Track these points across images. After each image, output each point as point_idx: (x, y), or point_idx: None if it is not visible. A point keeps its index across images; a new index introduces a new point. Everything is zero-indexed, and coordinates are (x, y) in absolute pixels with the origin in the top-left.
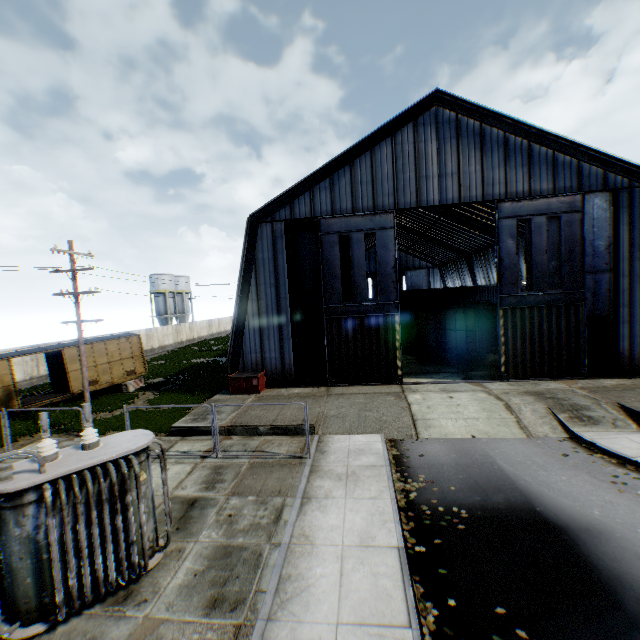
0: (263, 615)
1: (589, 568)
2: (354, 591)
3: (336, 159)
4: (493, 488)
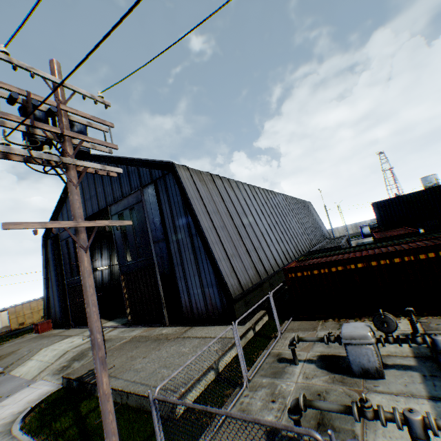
0: None
1: None
2: None
3: (60, 201)
4: None
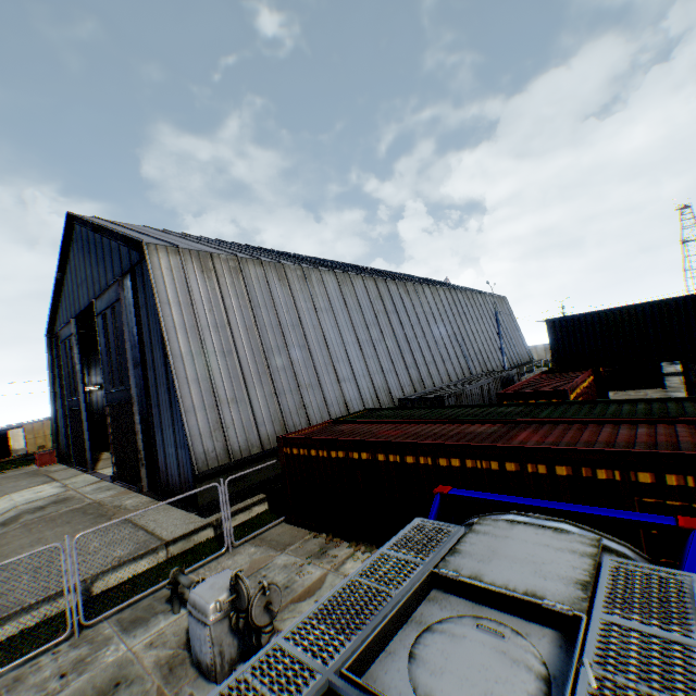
0: None
1: None
2: None
3: (59, 283)
4: None
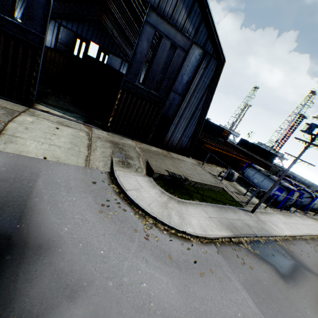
0: None
1: None
2: None
3: None
4: (0, 204)
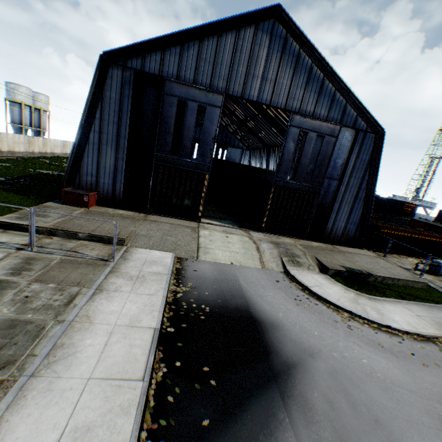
0: (28, 373)
1: (265, 346)
2: (111, 357)
3: (189, 31)
4: (231, 296)
